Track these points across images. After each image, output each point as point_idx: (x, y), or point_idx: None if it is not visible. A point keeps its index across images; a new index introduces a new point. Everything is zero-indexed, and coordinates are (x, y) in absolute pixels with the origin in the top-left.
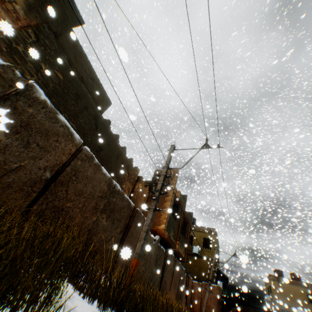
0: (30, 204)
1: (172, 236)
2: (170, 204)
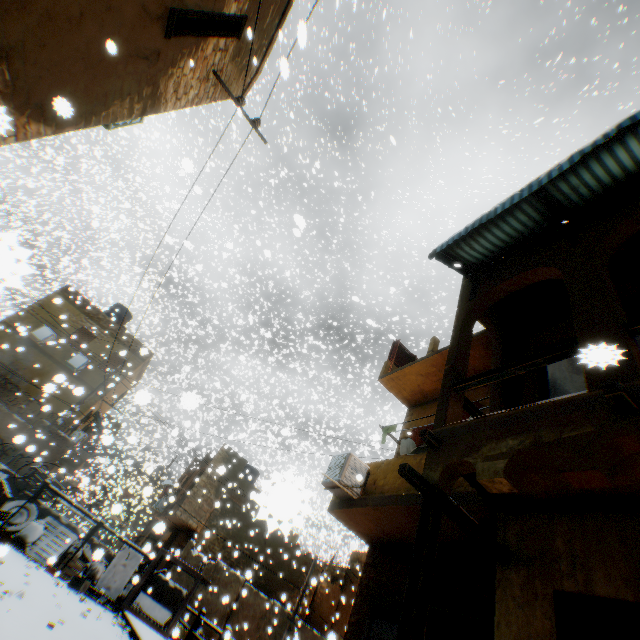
0: (222, 627)
1: None
2: None
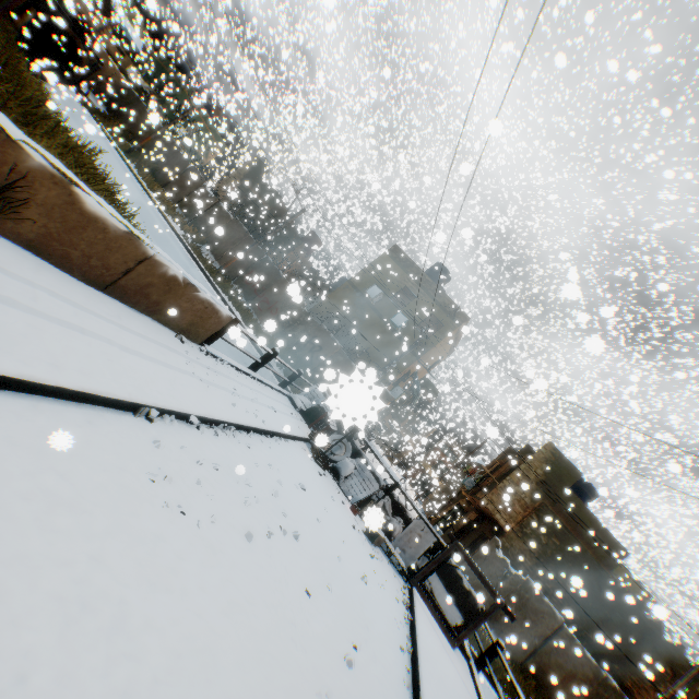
0: (526, 655)
1: None
2: None
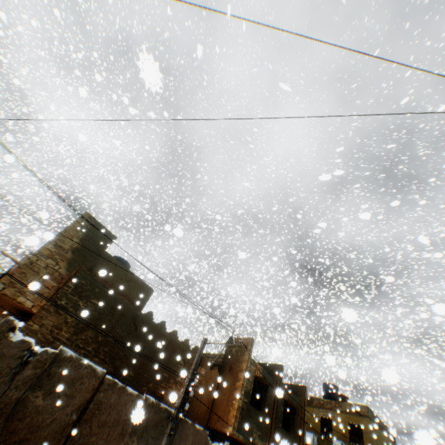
0: None
1: (258, 437)
2: (241, 392)
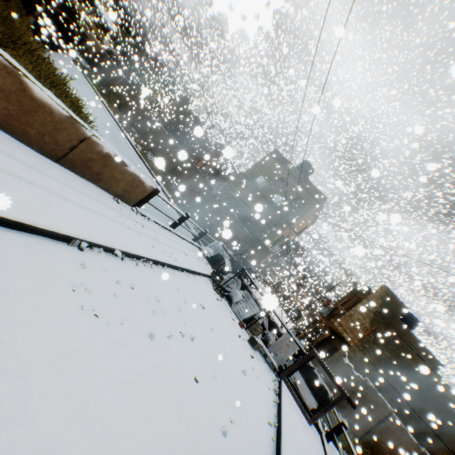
0: (364, 432)
1: None
2: None
